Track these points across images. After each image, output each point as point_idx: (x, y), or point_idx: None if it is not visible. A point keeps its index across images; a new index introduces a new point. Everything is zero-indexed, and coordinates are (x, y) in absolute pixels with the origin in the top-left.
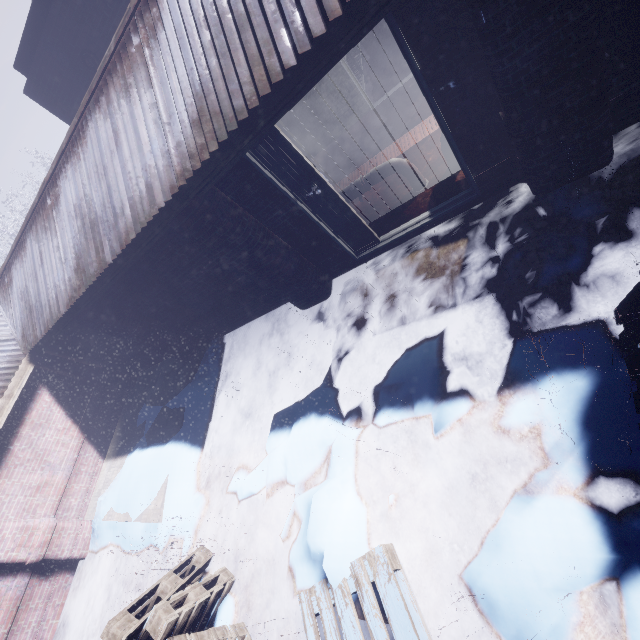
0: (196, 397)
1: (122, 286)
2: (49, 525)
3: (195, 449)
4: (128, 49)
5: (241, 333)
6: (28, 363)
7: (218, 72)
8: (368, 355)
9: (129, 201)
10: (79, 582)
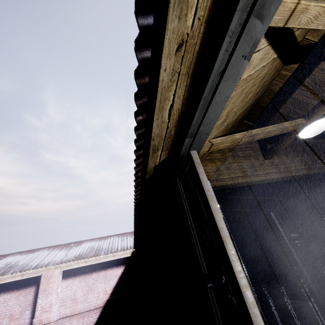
0: None
1: None
2: (51, 318)
3: None
4: None
5: None
6: (131, 252)
7: None
8: None
9: None
10: None
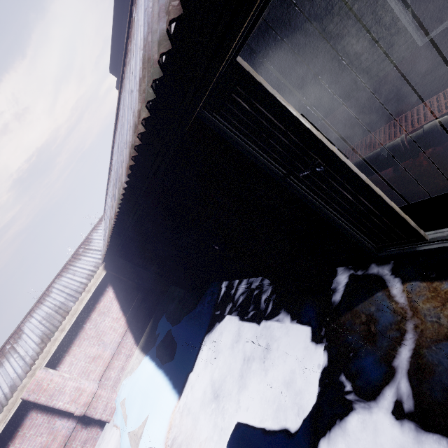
0: (187, 338)
1: (140, 235)
2: (92, 390)
3: (174, 394)
4: (132, 24)
5: (233, 287)
6: (103, 269)
7: None
8: (381, 443)
9: (119, 174)
10: (102, 440)
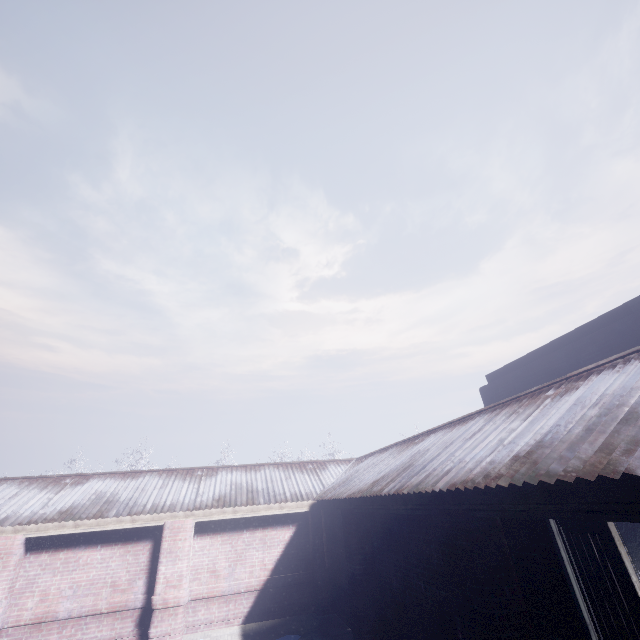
0: None
1: (383, 524)
2: (181, 598)
3: None
4: (541, 394)
5: None
6: (309, 505)
7: (572, 438)
8: None
9: (432, 470)
10: None
